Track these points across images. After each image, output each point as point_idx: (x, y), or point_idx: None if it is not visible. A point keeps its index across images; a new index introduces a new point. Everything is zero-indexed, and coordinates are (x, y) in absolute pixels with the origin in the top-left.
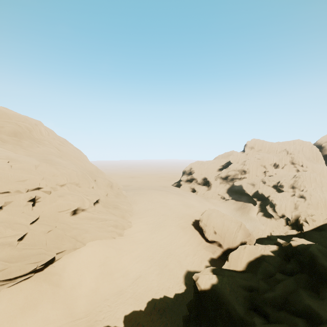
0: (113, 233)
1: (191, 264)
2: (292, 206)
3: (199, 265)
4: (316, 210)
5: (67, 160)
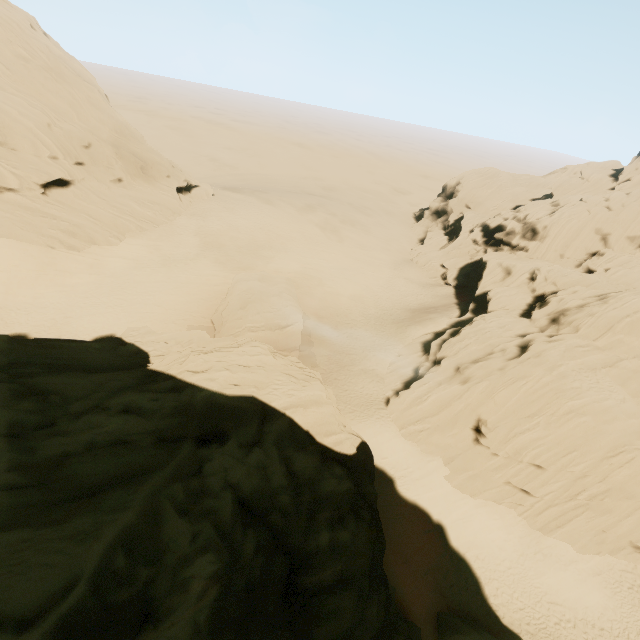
0: (52, 240)
1: None
2: (475, 354)
3: None
4: (271, 358)
5: (5, 93)
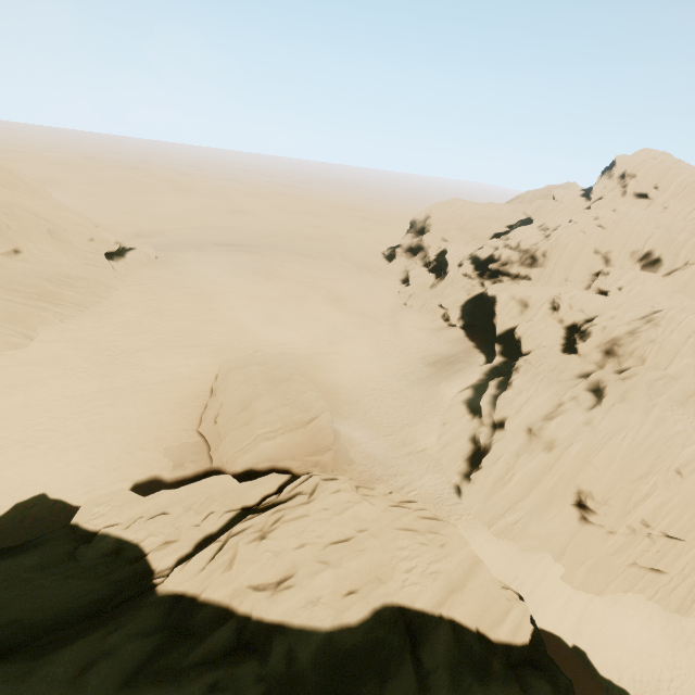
0: None
1: (73, 480)
2: (543, 408)
3: (92, 489)
4: (369, 507)
5: None
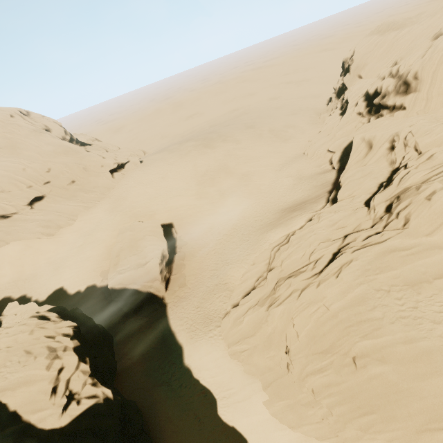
0: (38, 234)
1: (71, 282)
2: (293, 265)
3: (75, 287)
4: (24, 336)
5: None
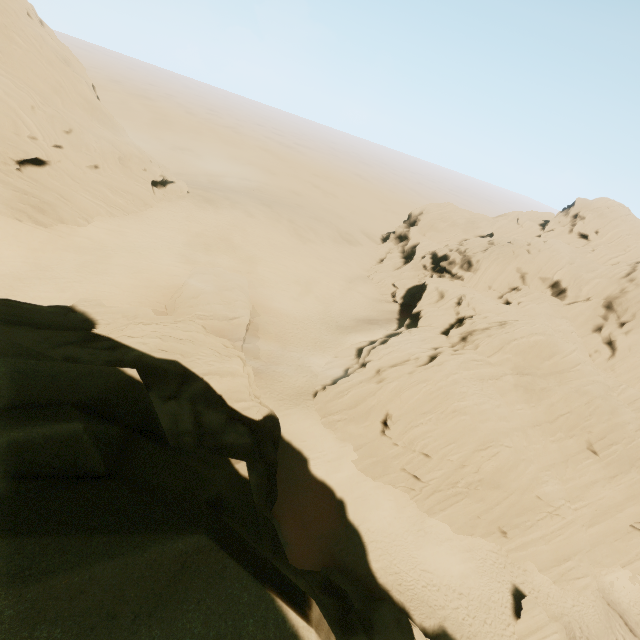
0: (21, 214)
1: None
2: (395, 360)
3: None
4: (202, 335)
5: None
